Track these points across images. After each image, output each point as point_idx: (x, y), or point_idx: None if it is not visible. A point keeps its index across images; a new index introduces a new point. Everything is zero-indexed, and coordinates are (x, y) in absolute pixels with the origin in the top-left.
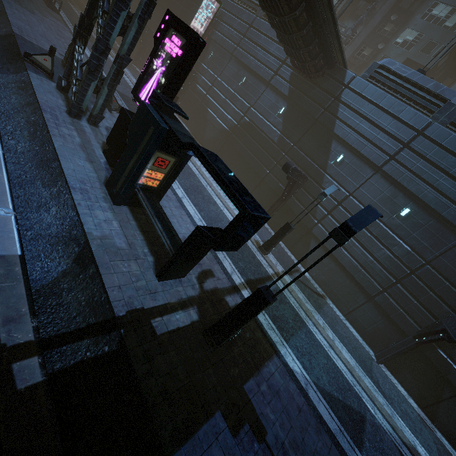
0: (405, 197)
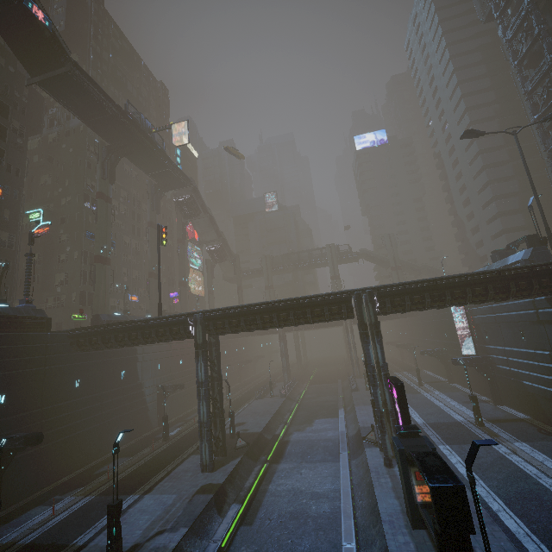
0: None
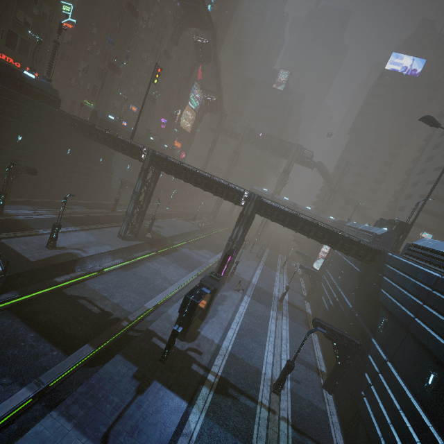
0: (431, 359)
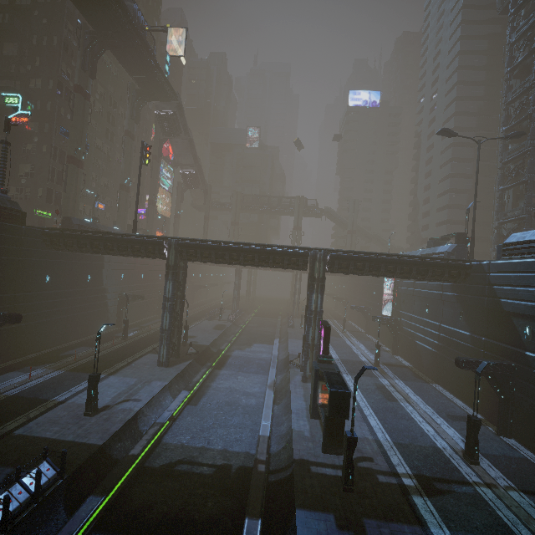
0: None
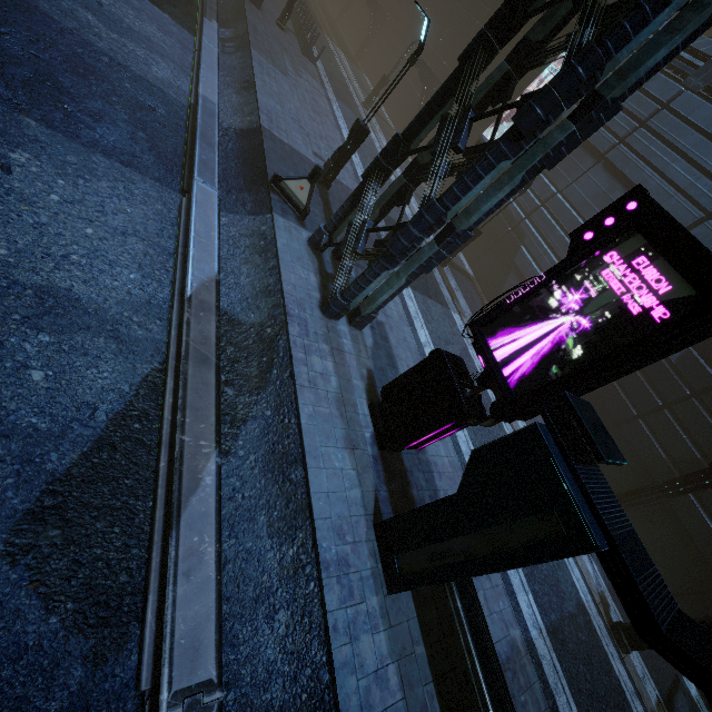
0: None
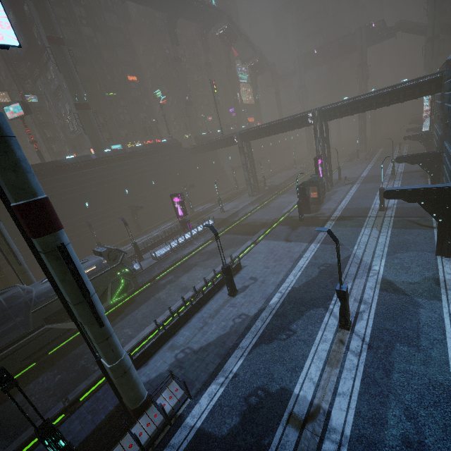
0: None
